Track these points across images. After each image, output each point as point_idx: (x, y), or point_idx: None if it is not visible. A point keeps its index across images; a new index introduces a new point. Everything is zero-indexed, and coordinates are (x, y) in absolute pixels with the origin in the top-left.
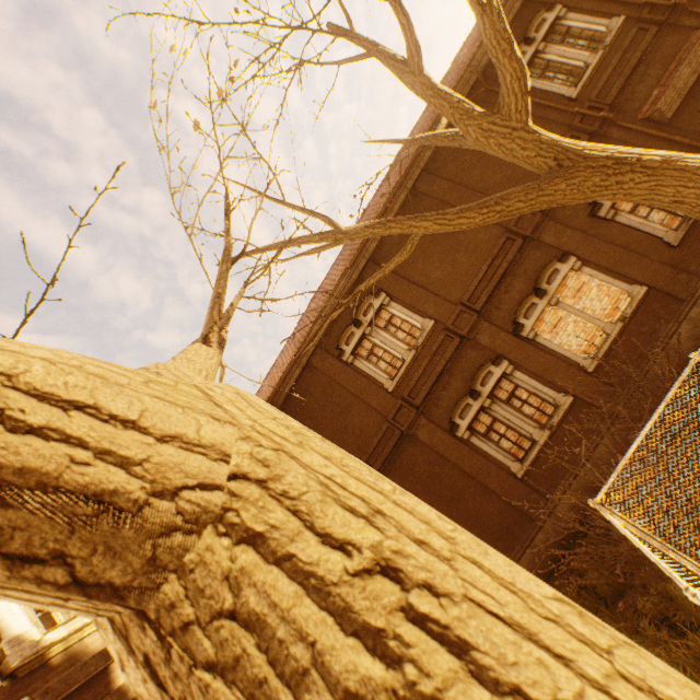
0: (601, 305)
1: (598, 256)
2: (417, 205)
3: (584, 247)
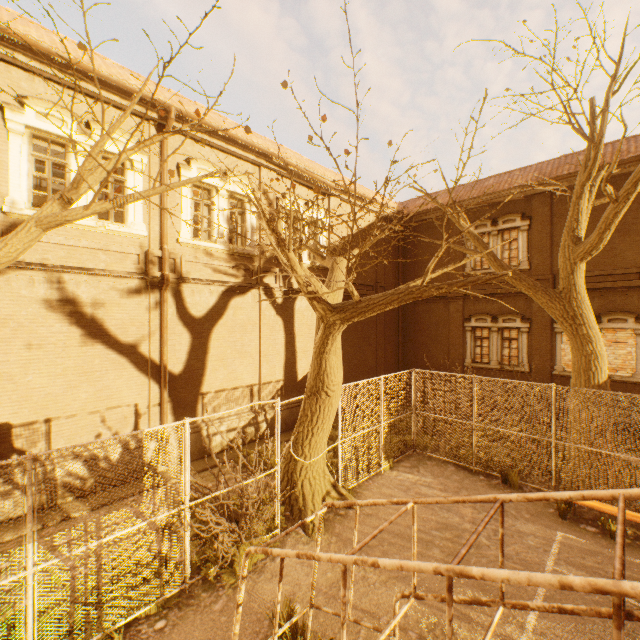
0: (612, 360)
1: None
2: None
3: None
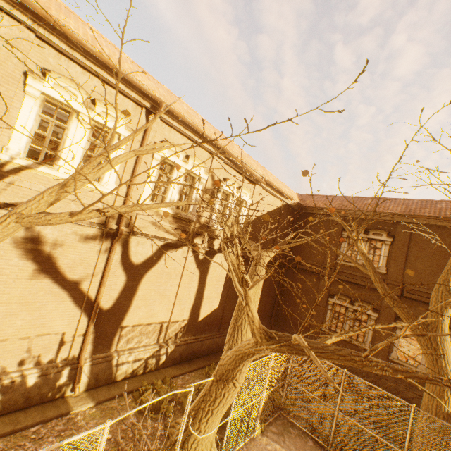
0: None
1: None
2: None
3: None
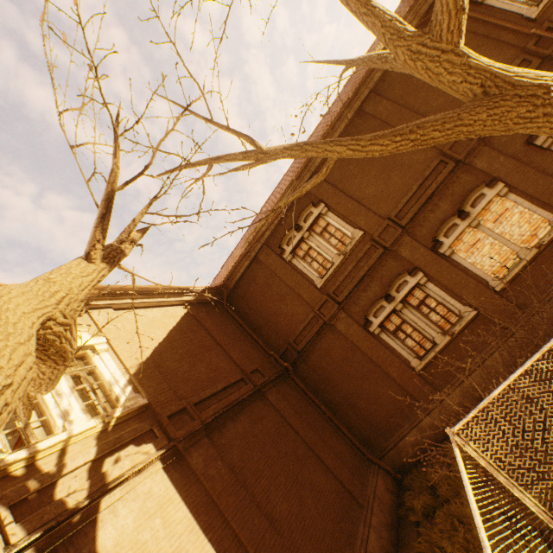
0: (519, 231)
1: (527, 184)
2: (361, 124)
3: (514, 174)
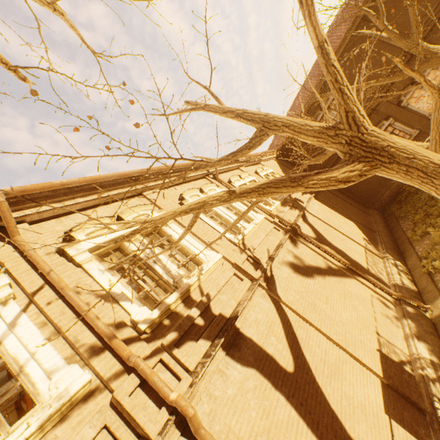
0: None
1: None
2: (355, 41)
3: None
